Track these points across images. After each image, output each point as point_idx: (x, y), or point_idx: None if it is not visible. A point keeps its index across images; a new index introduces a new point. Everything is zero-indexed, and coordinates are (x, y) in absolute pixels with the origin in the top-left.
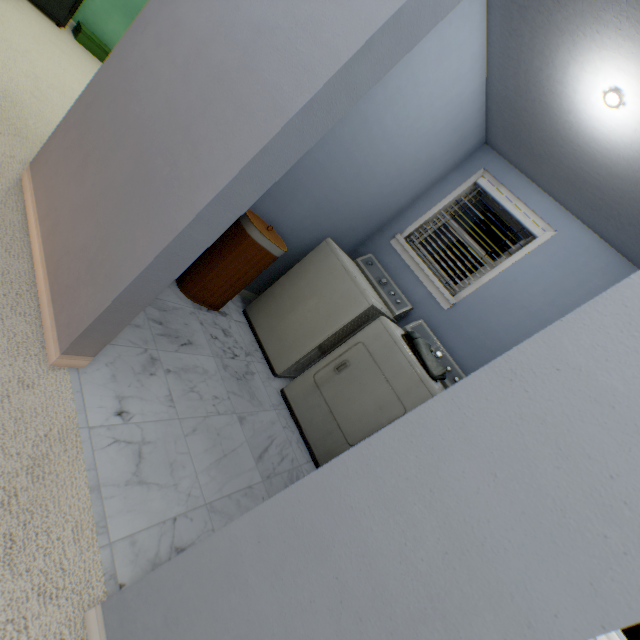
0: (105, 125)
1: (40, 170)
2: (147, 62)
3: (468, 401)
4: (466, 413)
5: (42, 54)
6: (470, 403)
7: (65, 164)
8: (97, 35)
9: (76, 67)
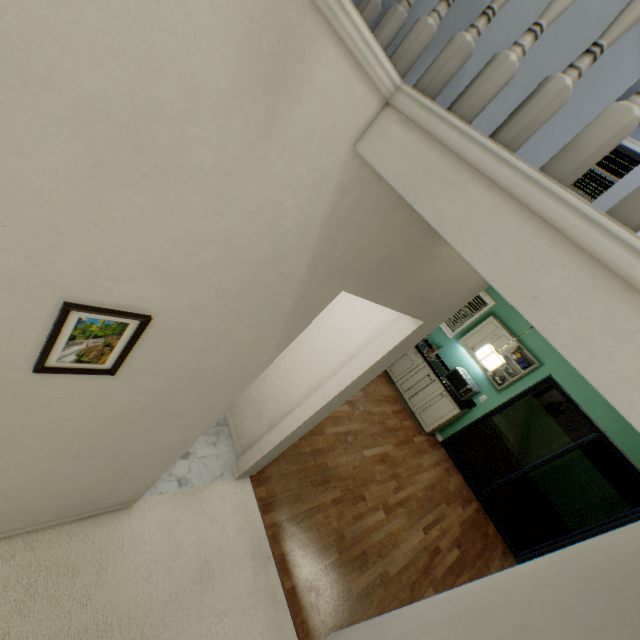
0: None
1: None
2: None
3: (636, 173)
4: (635, 175)
5: None
6: (636, 173)
7: None
8: None
9: None
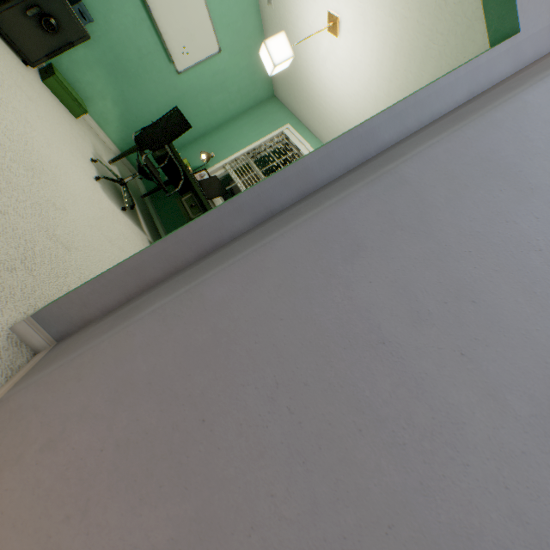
0: (267, 449)
1: (22, 456)
2: (386, 339)
3: None
4: None
5: (5, 104)
6: None
7: (118, 496)
8: (68, 80)
9: (44, 119)
